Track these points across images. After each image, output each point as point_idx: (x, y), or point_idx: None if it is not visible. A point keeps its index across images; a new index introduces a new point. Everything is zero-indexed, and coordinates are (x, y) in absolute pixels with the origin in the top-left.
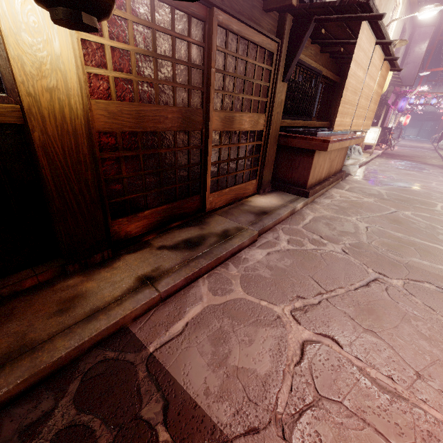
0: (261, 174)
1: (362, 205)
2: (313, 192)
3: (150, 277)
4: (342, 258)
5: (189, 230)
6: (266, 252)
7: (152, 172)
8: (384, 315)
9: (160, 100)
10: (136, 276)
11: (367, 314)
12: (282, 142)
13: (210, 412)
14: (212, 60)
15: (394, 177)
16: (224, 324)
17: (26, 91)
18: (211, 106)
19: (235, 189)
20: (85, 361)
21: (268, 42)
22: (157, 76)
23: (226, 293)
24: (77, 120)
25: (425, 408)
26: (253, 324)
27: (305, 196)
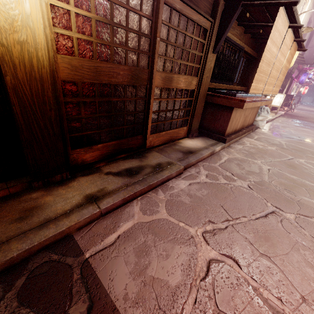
0: (191, 123)
1: (266, 151)
2: (229, 139)
3: (95, 196)
4: (247, 192)
5: (131, 161)
6: (188, 183)
7: (105, 115)
8: (278, 243)
9: (114, 60)
10: (84, 194)
11: (264, 241)
12: (209, 99)
13: None
14: (157, 31)
15: (292, 132)
16: (148, 239)
17: (0, 42)
18: (155, 67)
19: (170, 132)
20: (33, 261)
21: (203, 21)
22: (113, 40)
23: (153, 213)
24: (43, 69)
25: None
26: (171, 242)
27: (223, 141)
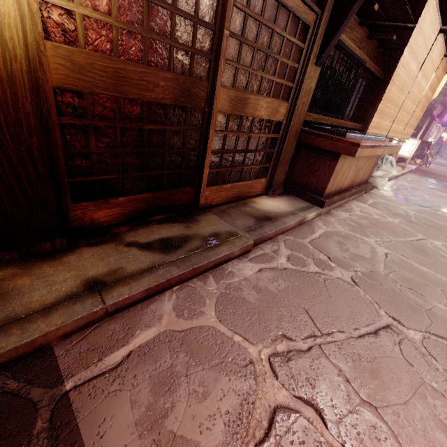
0: (273, 173)
1: (384, 225)
2: (330, 202)
3: (101, 283)
4: (349, 290)
5: (172, 227)
6: (258, 267)
7: (133, 151)
8: (392, 382)
9: (150, 60)
10: (84, 278)
11: (369, 377)
12: (304, 139)
13: None
14: (226, 18)
15: (426, 198)
16: (177, 363)
17: None
18: (219, 79)
19: (239, 186)
20: None
21: (304, 10)
22: (148, 26)
23: (194, 316)
24: (15, 63)
25: None
26: (215, 369)
27: (320, 205)
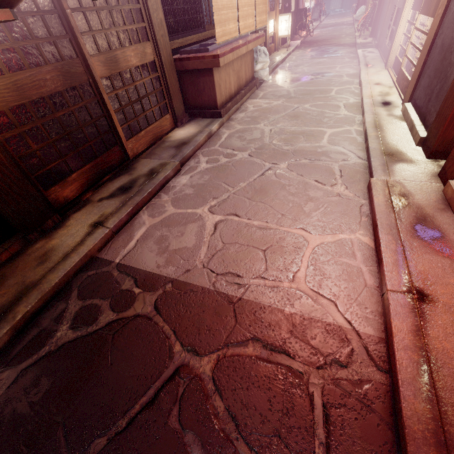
0: (172, 107)
1: (271, 109)
2: (225, 110)
3: (99, 222)
4: (247, 161)
5: (120, 179)
6: (189, 176)
7: (60, 137)
8: (270, 190)
9: (29, 63)
10: (87, 225)
11: (259, 193)
12: (180, 67)
13: (162, 273)
14: (61, 0)
15: (305, 70)
16: (163, 232)
17: None
18: (85, 52)
19: (151, 129)
20: (75, 282)
21: None
22: (13, 38)
23: (162, 213)
24: None
25: (281, 229)
26: (183, 225)
27: (219, 116)
